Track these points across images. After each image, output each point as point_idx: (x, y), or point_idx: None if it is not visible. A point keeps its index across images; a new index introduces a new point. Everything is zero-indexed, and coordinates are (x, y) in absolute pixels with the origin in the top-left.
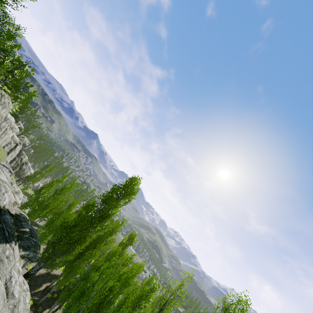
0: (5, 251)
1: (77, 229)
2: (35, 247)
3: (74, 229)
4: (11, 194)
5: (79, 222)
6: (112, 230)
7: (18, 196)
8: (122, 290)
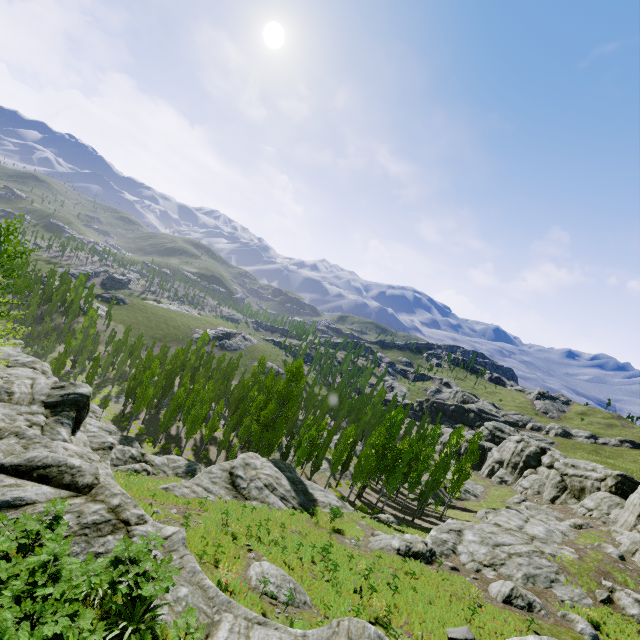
0: (309, 485)
1: (280, 431)
2: (291, 466)
3: (278, 432)
4: (270, 464)
5: (273, 423)
6: (270, 390)
7: (259, 457)
8: (321, 432)
